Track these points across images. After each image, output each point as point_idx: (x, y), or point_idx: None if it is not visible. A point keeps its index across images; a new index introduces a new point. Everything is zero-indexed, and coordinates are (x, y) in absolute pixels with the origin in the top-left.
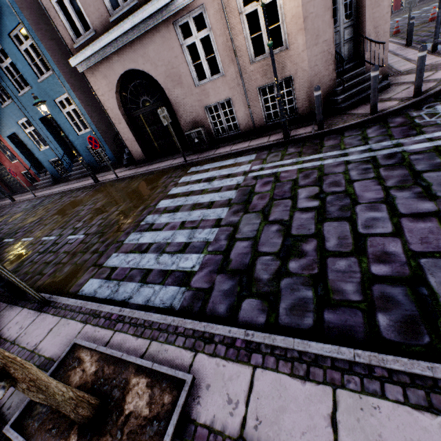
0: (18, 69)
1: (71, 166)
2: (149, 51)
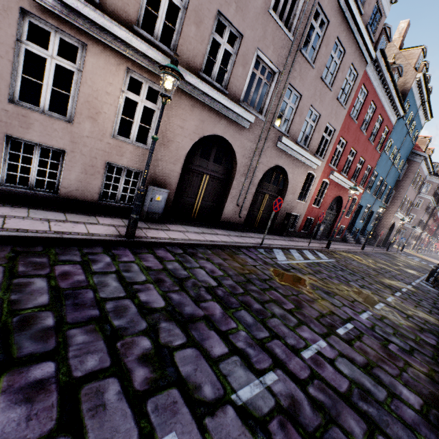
0: (383, 193)
1: (358, 235)
2: (397, 221)
